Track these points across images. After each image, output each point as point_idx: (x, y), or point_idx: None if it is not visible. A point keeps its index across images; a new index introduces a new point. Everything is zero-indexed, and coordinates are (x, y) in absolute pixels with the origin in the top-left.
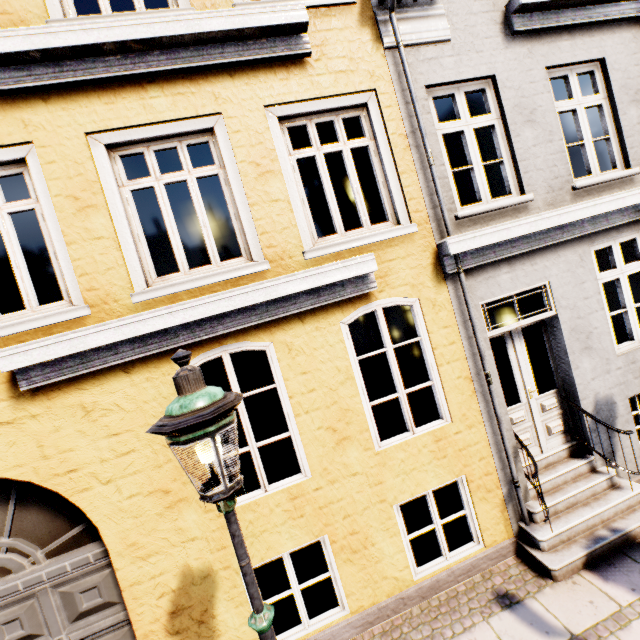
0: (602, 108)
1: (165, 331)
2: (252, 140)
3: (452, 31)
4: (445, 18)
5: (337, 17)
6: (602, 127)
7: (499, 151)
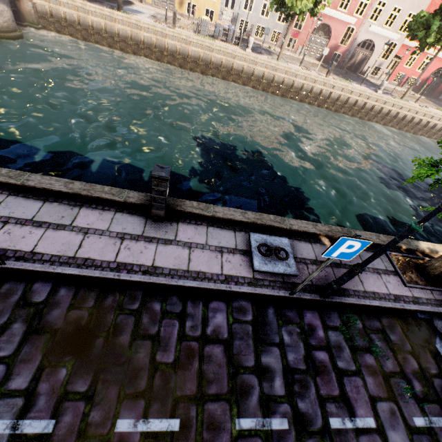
0: None
1: None
2: None
3: None
4: None
5: None
6: None
7: None
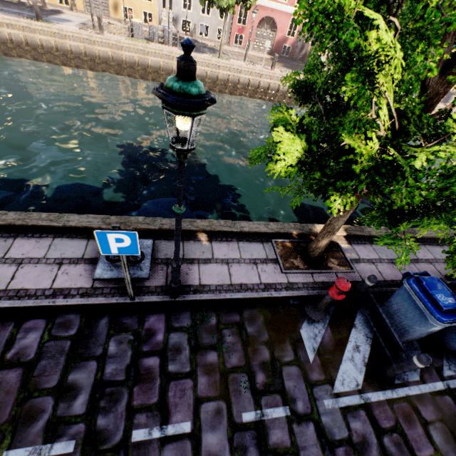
0: None
1: None
2: None
3: None
4: None
5: None
6: None
7: None
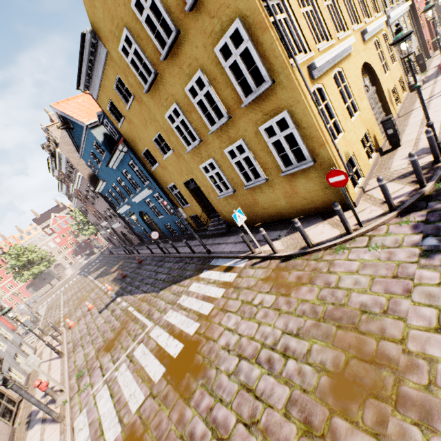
0: None
1: (372, 30)
2: None
3: None
4: None
5: None
6: None
7: None
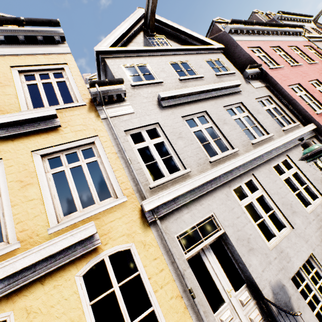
0: (213, 127)
1: None
2: (20, 169)
3: (135, 109)
4: (130, 105)
5: (77, 110)
6: (216, 134)
7: (169, 151)
